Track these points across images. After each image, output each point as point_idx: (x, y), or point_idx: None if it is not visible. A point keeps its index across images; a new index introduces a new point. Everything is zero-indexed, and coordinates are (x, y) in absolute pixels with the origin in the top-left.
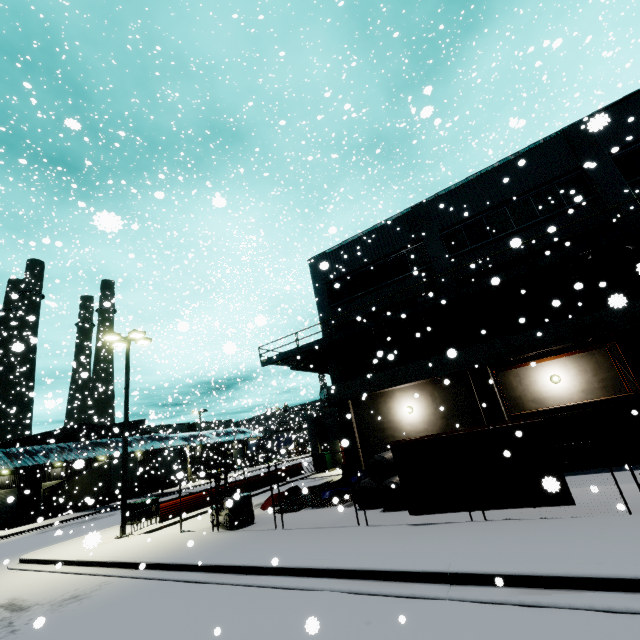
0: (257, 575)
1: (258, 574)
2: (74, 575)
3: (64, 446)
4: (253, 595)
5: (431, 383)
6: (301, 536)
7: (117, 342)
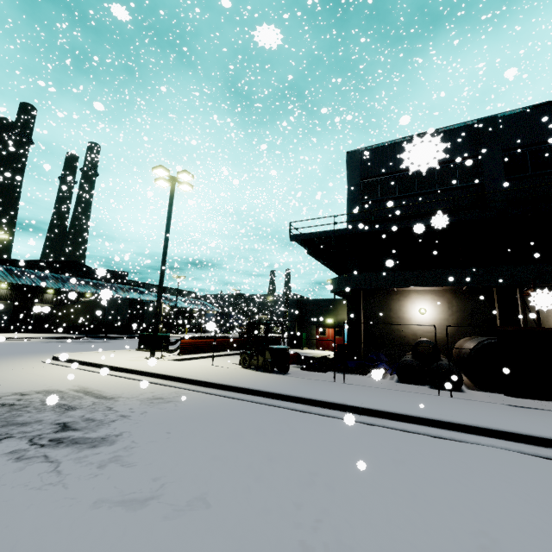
0: (376, 418)
1: (376, 417)
2: (131, 380)
3: (58, 277)
4: (399, 436)
5: (451, 292)
6: (381, 392)
7: (162, 179)
